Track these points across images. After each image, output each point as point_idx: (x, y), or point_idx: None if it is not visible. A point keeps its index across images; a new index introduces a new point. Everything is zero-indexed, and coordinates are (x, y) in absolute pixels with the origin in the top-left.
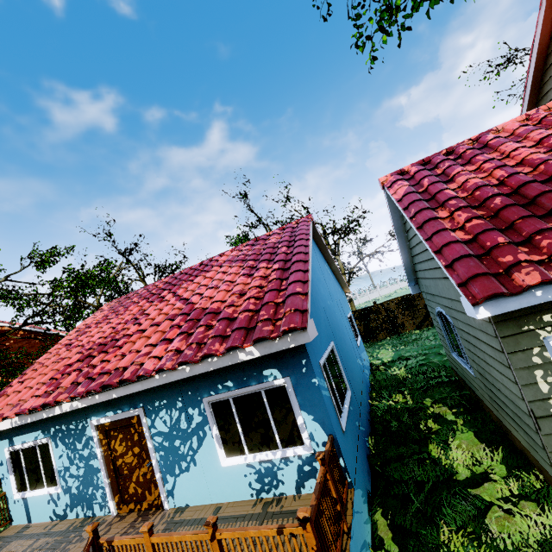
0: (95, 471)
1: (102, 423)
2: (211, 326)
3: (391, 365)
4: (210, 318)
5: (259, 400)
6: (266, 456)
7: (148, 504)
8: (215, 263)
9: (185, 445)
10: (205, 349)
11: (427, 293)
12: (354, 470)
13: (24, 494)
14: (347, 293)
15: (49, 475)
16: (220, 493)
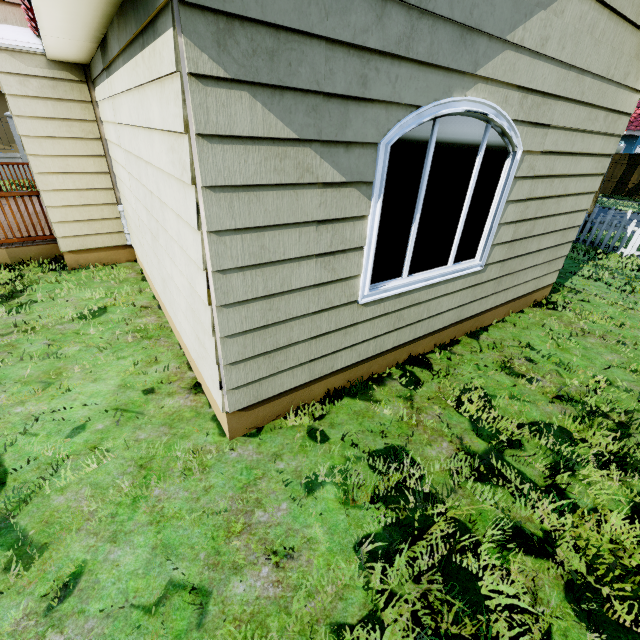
0: None
1: None
2: None
3: None
4: None
5: None
6: None
7: None
8: None
9: None
10: None
11: None
12: None
13: None
14: None
15: None
16: None
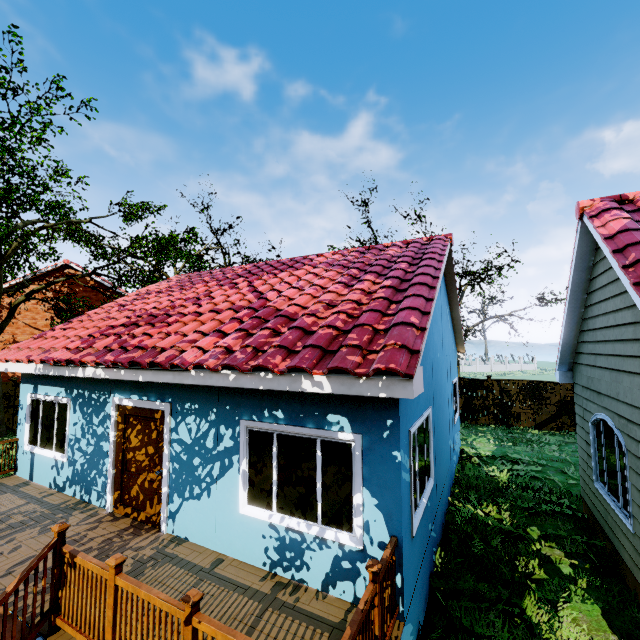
0: (103, 454)
1: (124, 405)
2: (279, 333)
3: (489, 461)
4: (281, 323)
5: (310, 450)
6: (298, 525)
7: (146, 516)
8: (308, 262)
9: (205, 468)
10: (261, 359)
11: (586, 388)
12: (411, 594)
13: (33, 448)
14: (459, 353)
15: (60, 439)
16: (227, 543)
